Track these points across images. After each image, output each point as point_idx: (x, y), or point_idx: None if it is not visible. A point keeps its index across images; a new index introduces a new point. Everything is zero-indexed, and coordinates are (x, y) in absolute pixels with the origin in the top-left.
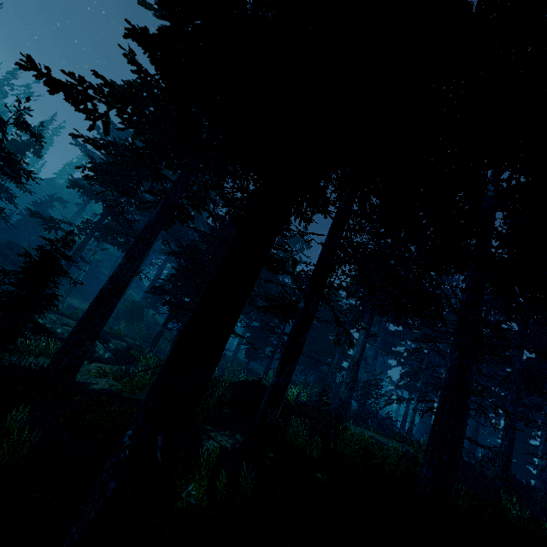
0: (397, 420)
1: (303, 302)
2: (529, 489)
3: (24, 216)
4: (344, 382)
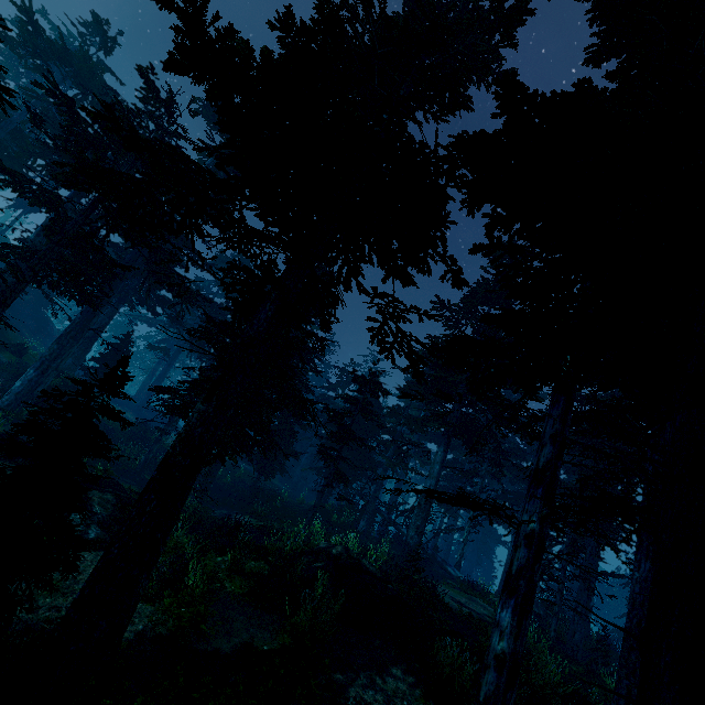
0: (440, 551)
1: (538, 524)
2: (589, 637)
3: None
4: (414, 524)
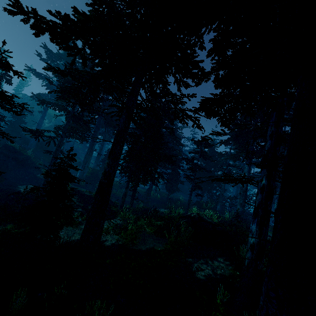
0: None
1: (266, 181)
2: None
3: (9, 126)
4: (239, 203)
